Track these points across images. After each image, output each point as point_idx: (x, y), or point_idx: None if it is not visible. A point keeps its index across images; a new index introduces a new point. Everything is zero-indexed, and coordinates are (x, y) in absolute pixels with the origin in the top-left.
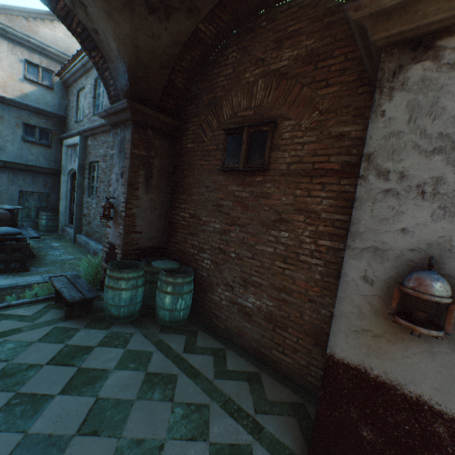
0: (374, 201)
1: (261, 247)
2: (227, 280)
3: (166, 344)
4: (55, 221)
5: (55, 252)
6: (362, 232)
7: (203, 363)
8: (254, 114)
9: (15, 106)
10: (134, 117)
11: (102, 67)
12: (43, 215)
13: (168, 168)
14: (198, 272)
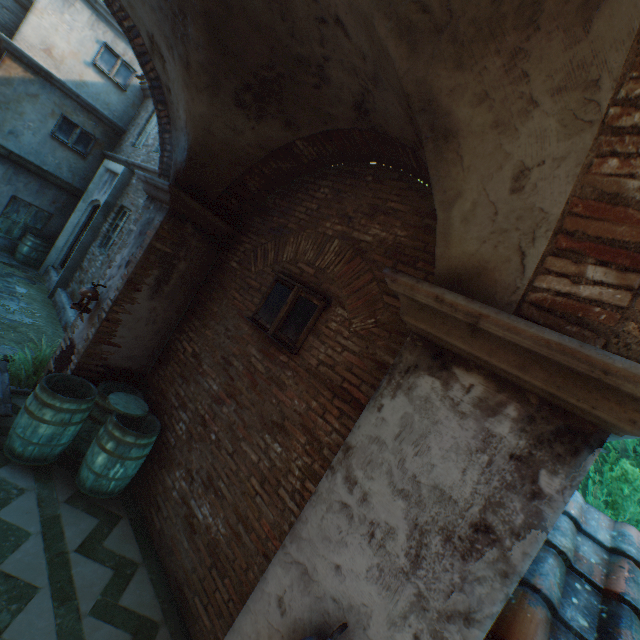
0: (329, 508)
1: (247, 446)
2: (192, 466)
3: (61, 527)
4: (43, 254)
5: (11, 302)
6: (304, 538)
7: (91, 580)
8: (315, 275)
9: (62, 91)
10: (174, 205)
11: (165, 126)
12: (29, 240)
13: (196, 277)
14: (167, 433)
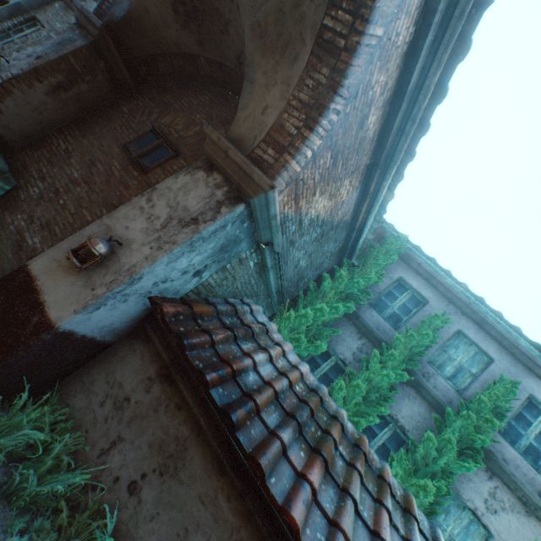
0: (134, 208)
1: (87, 212)
2: (36, 214)
3: None
4: None
5: None
6: (115, 217)
7: None
8: (177, 139)
9: None
10: (98, 40)
11: None
12: None
13: (91, 103)
14: (19, 191)
